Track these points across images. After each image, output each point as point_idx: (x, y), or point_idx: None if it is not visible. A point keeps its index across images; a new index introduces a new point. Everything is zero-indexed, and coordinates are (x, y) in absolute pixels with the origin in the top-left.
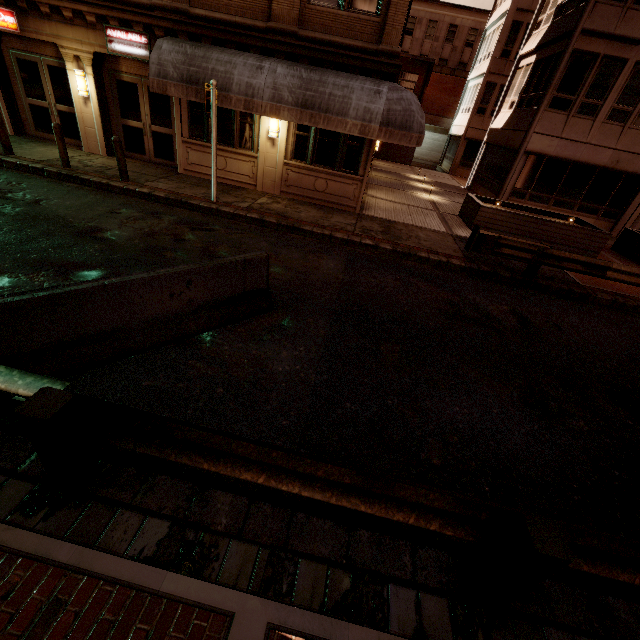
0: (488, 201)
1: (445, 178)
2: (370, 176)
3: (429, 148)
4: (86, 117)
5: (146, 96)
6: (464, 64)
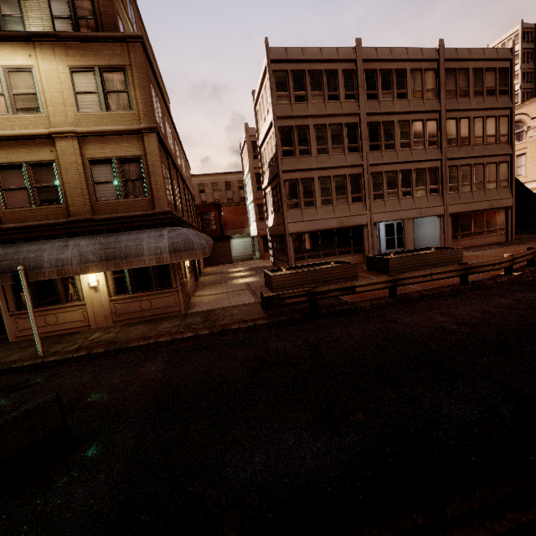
0: (279, 270)
1: (258, 263)
2: (199, 281)
3: (243, 248)
4: None
5: None
6: (243, 198)
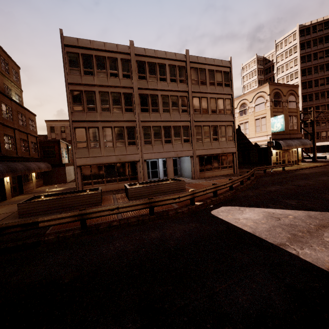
0: (47, 196)
1: None
2: (5, 201)
3: None
4: None
5: None
6: None
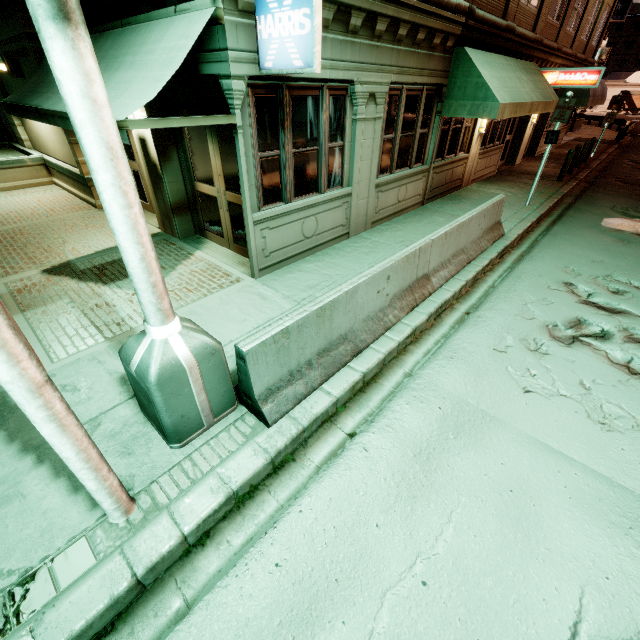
0: None
1: None
2: None
3: None
4: (525, 138)
5: None
6: None
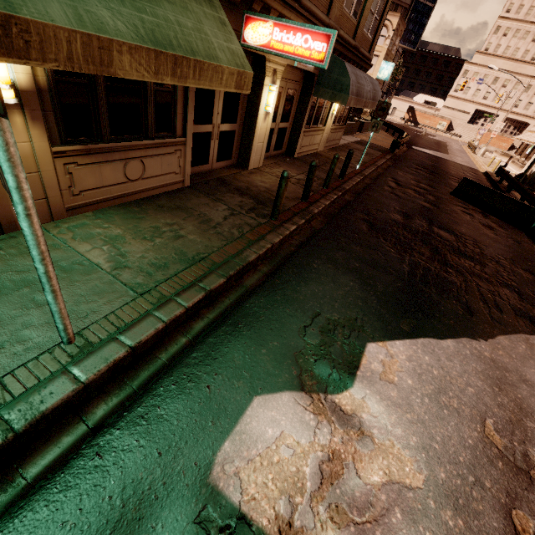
0: None
1: None
2: None
3: None
4: (260, 133)
5: (284, 97)
6: None
